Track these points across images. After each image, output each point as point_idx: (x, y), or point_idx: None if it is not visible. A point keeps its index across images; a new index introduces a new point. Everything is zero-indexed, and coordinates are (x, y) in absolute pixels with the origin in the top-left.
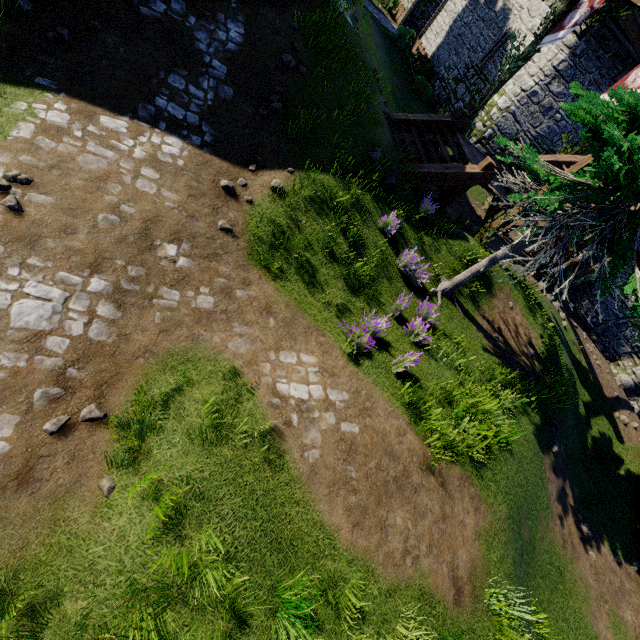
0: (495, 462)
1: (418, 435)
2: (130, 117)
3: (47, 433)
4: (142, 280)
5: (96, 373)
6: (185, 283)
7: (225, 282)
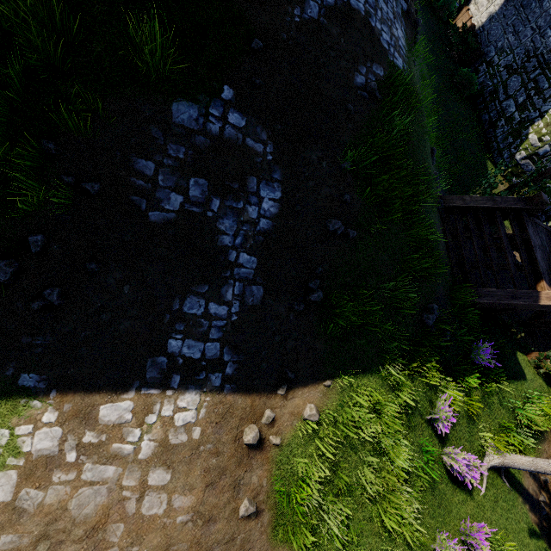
0: None
1: None
2: (136, 388)
3: None
4: None
5: None
6: None
7: None
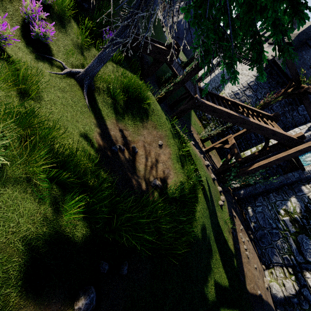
0: None
1: None
2: None
3: None
4: None
5: None
6: None
7: None
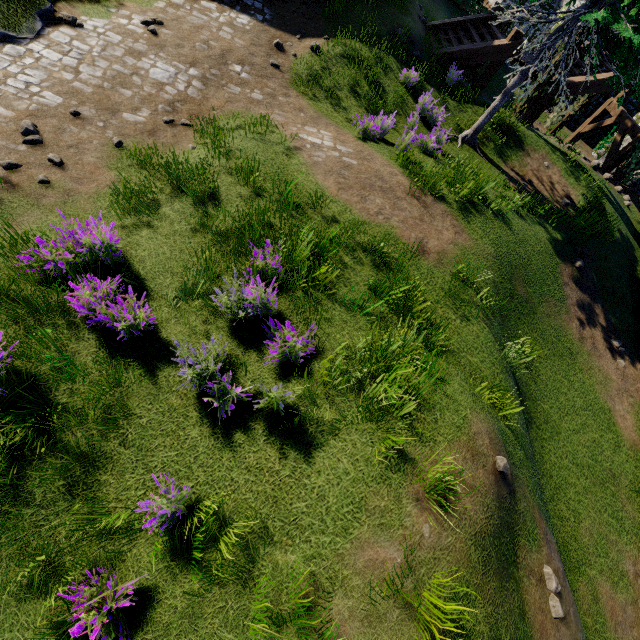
0: (486, 221)
1: (408, 180)
2: (218, 3)
3: (164, 122)
4: (219, 77)
5: (190, 110)
6: (245, 86)
7: (271, 92)
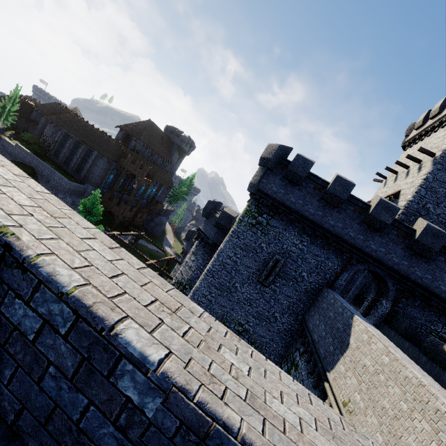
0: None
1: None
2: None
3: None
4: None
5: None
6: None
7: None
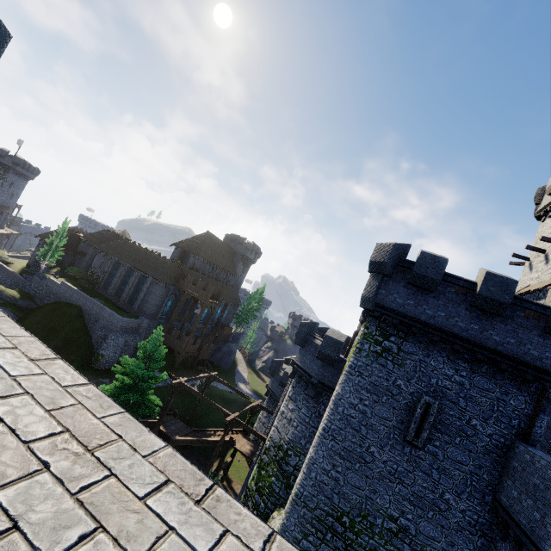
0: None
1: None
2: None
3: None
4: None
5: None
6: None
7: None
